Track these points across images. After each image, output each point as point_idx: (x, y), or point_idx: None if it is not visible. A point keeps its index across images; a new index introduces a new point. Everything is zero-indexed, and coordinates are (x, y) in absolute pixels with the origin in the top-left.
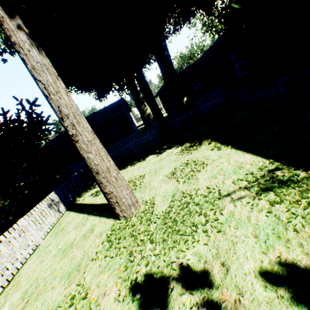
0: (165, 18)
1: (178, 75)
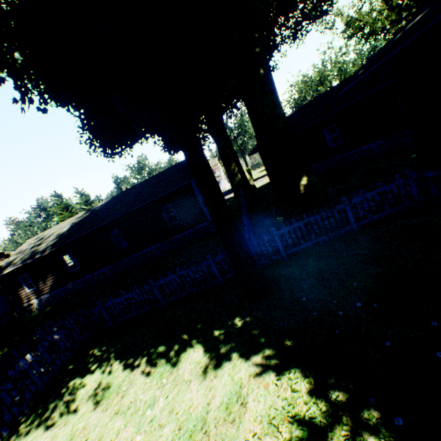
0: (279, 18)
1: (296, 113)
